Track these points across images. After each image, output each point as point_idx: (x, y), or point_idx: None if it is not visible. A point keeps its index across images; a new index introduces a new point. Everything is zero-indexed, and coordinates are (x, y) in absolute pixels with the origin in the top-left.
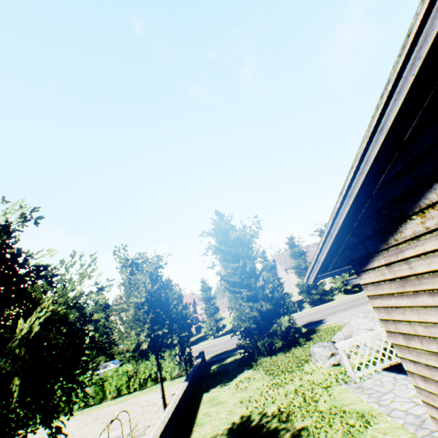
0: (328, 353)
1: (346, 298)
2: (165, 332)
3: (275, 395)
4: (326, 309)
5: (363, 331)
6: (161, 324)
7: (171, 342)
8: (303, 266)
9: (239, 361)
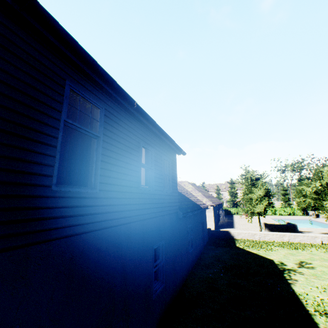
0: None
1: None
2: None
3: None
4: None
5: None
6: None
7: None
8: None
9: None
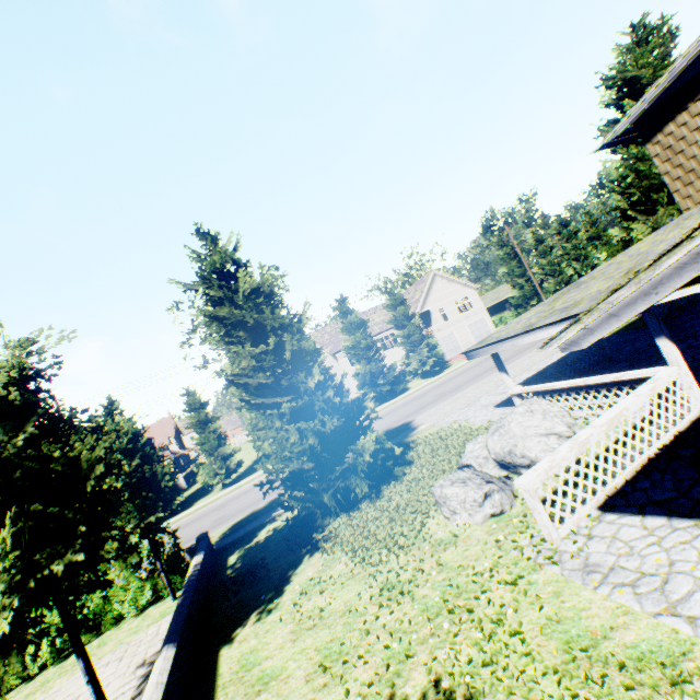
0: (478, 495)
1: (427, 383)
2: (77, 561)
3: (404, 631)
4: (405, 405)
5: (535, 440)
6: (62, 541)
7: (108, 573)
8: (364, 344)
9: (286, 535)
